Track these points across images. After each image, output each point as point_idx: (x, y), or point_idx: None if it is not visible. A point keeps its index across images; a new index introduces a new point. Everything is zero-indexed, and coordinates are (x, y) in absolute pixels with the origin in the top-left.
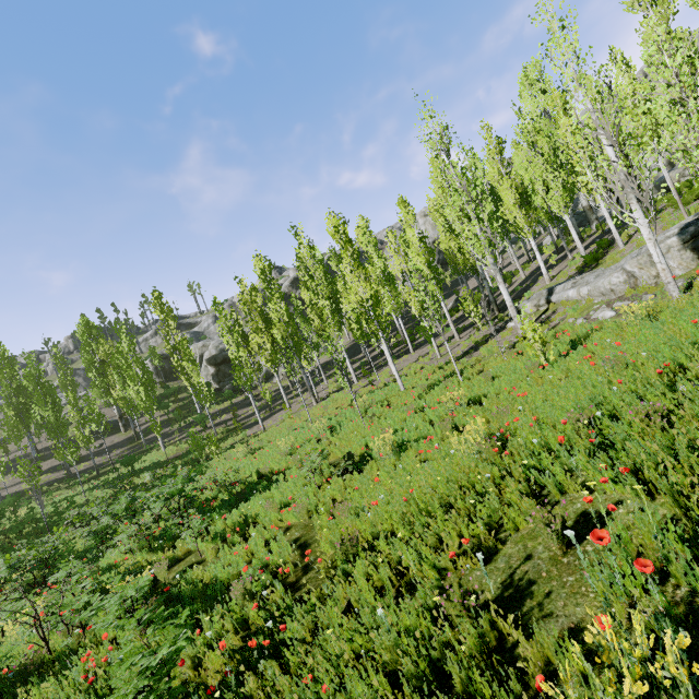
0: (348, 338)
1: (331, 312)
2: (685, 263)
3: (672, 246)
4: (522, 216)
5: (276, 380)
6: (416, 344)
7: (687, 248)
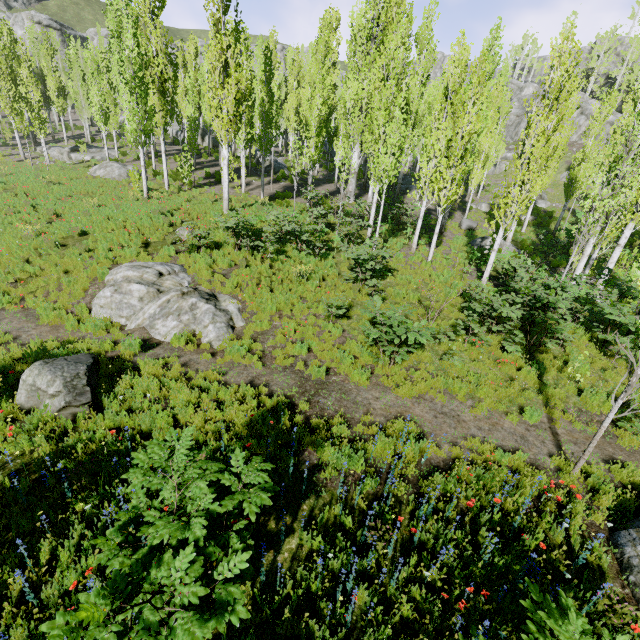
0: None
1: None
2: (67, 158)
3: (66, 151)
4: (57, 101)
5: None
6: None
7: (68, 154)
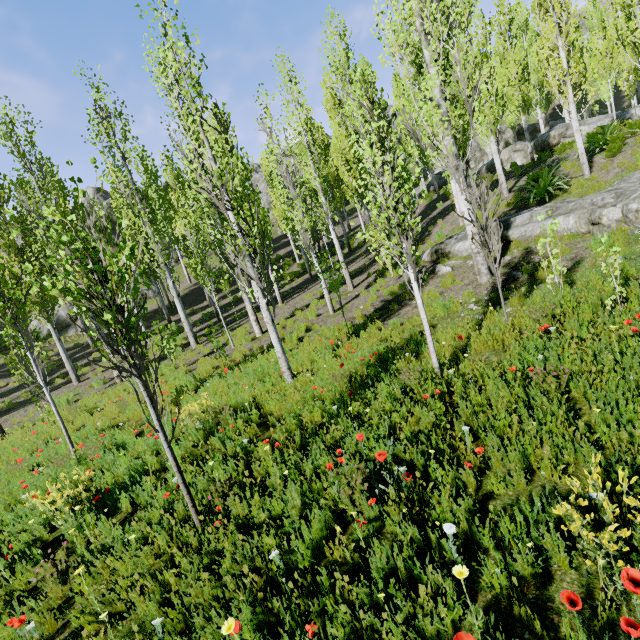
0: (189, 280)
1: (154, 230)
2: None
3: None
4: None
5: (74, 333)
6: (282, 293)
7: None
